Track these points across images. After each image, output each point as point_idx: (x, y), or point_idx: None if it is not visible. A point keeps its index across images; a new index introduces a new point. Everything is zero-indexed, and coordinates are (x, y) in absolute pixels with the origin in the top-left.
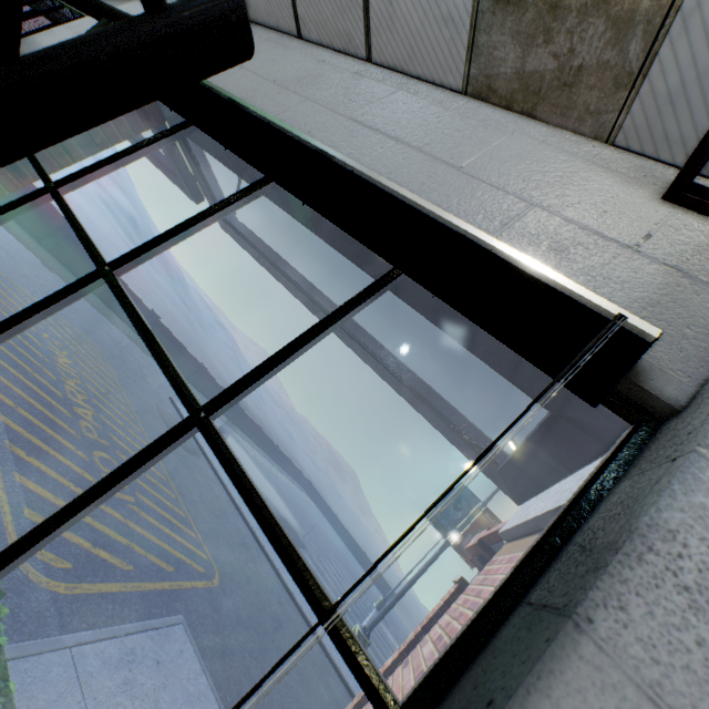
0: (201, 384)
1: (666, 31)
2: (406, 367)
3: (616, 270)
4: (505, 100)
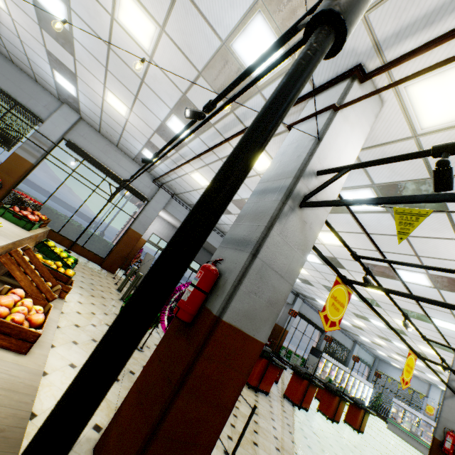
0: None
1: (151, 171)
2: None
3: (147, 190)
4: (138, 164)
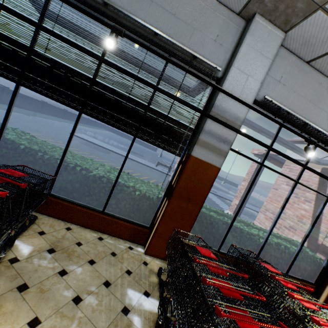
0: (47, 111)
1: None
2: (299, 148)
3: None
4: None
